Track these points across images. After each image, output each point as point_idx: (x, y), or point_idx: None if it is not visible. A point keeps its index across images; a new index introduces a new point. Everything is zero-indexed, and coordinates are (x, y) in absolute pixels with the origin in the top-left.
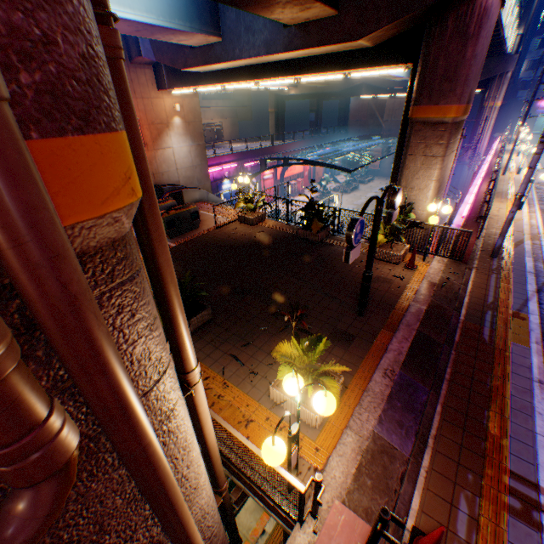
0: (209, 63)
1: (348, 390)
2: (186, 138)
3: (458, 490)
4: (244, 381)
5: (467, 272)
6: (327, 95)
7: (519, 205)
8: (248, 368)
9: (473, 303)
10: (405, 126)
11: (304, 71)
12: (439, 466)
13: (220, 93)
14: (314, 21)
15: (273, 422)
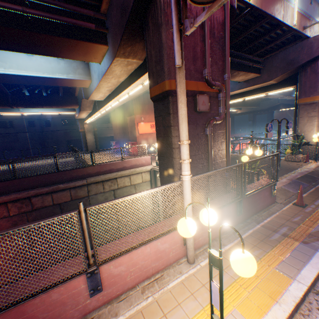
0: None
1: None
2: None
3: (317, 199)
4: None
5: None
6: (258, 111)
7: None
8: None
9: None
10: (296, 108)
11: (246, 95)
12: (310, 196)
13: None
14: (250, 79)
15: None
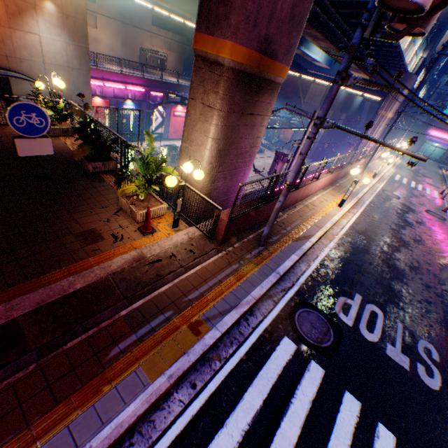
0: None
1: None
2: (62, 32)
3: None
4: None
5: (211, 254)
6: None
7: (342, 202)
8: None
9: (168, 294)
10: None
11: None
12: None
13: (172, 26)
14: None
15: None
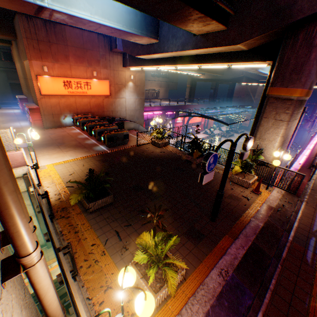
0: (150, 53)
1: (188, 280)
2: (134, 94)
3: None
4: (117, 253)
5: (298, 203)
6: (221, 81)
7: None
8: (123, 243)
9: (301, 228)
10: (263, 99)
11: (203, 62)
12: None
13: (161, 74)
14: (212, 33)
15: (125, 293)
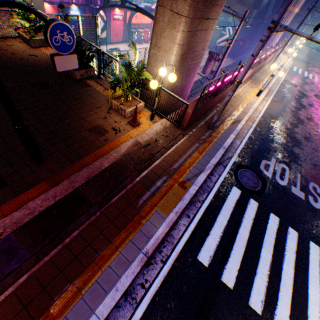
0: None
1: None
2: None
3: None
4: None
5: (179, 137)
6: None
7: (259, 93)
8: None
9: (160, 166)
10: None
11: None
12: None
13: None
14: None
15: None
